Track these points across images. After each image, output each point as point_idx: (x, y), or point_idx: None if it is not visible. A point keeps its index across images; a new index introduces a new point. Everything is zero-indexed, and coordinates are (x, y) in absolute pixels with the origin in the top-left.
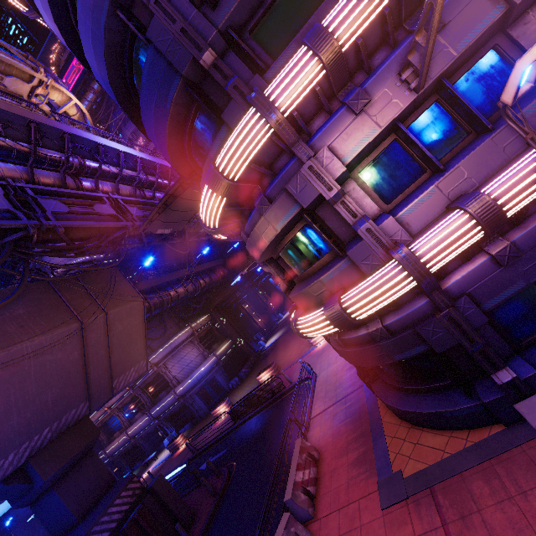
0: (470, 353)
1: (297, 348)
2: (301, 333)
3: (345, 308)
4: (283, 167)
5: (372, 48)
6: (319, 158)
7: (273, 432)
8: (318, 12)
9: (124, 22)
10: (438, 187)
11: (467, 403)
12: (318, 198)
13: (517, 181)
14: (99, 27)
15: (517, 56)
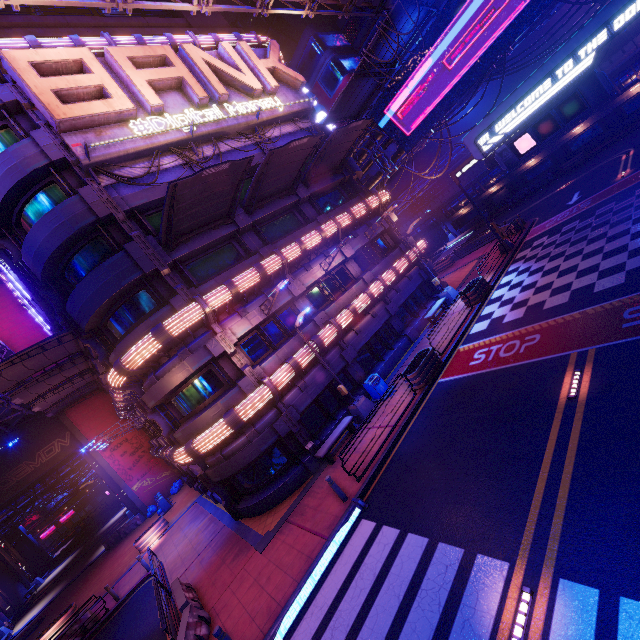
0: (296, 435)
1: (111, 575)
2: (196, 450)
3: (238, 413)
4: (202, 334)
5: (249, 294)
6: (225, 333)
7: None
8: (226, 273)
9: (96, 229)
10: (277, 355)
11: (297, 469)
12: (223, 352)
13: (303, 354)
14: (75, 224)
15: (298, 312)
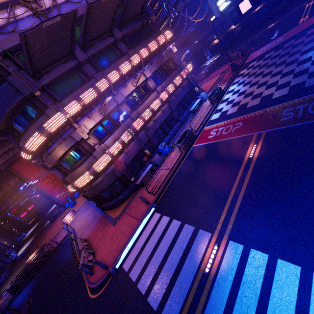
0: (125, 175)
1: (53, 233)
2: (77, 186)
3: (94, 168)
4: (68, 129)
5: (92, 104)
6: (81, 128)
7: (55, 264)
8: (76, 92)
9: None
10: (112, 137)
11: (128, 189)
12: (82, 138)
13: (125, 136)
14: None
15: (121, 112)
